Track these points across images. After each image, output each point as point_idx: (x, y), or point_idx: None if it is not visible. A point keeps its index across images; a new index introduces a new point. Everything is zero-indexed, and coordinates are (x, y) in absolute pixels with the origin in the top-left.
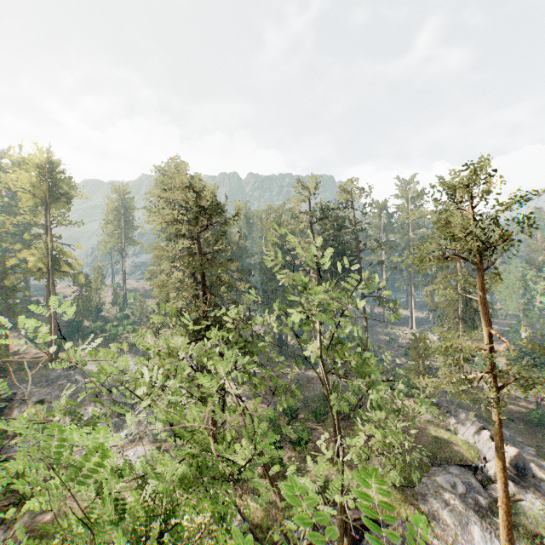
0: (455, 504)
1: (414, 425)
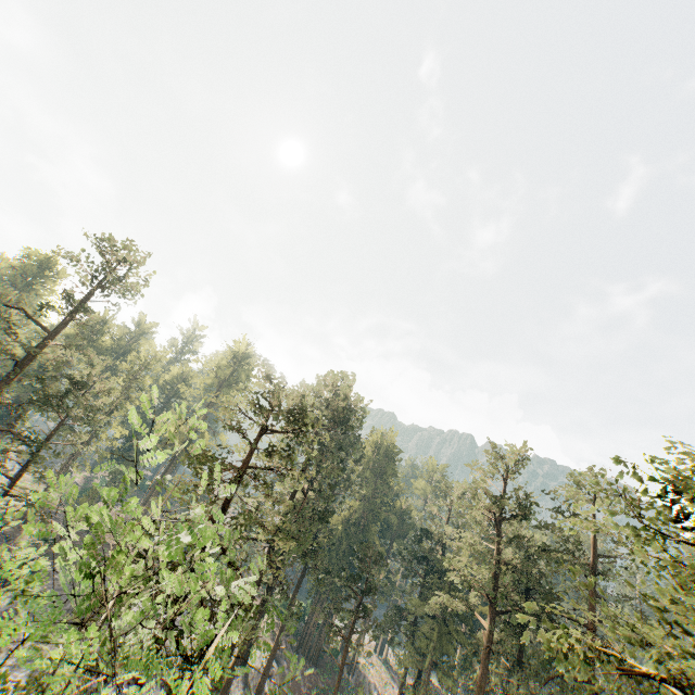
0: None
1: None
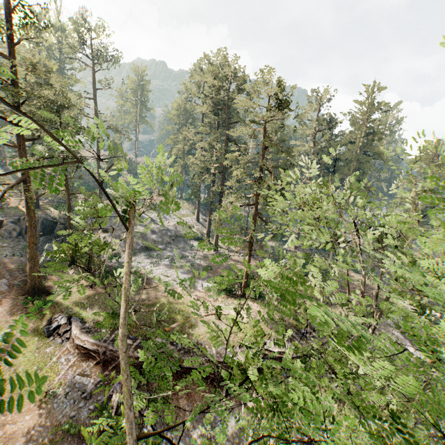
0: (398, 335)
1: (367, 290)
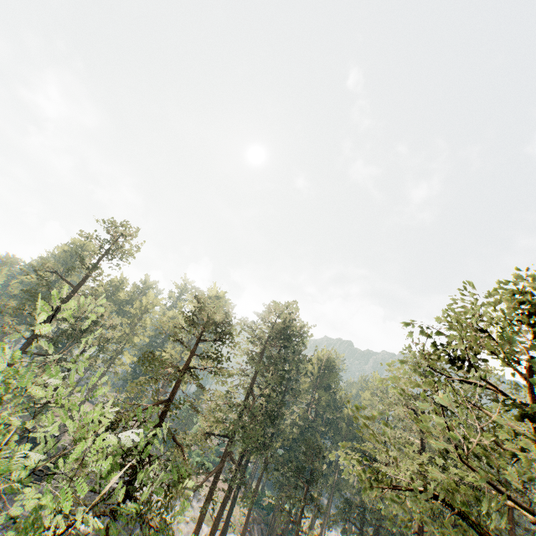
0: None
1: None
